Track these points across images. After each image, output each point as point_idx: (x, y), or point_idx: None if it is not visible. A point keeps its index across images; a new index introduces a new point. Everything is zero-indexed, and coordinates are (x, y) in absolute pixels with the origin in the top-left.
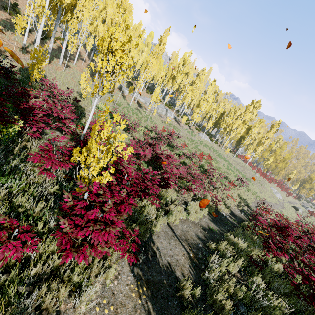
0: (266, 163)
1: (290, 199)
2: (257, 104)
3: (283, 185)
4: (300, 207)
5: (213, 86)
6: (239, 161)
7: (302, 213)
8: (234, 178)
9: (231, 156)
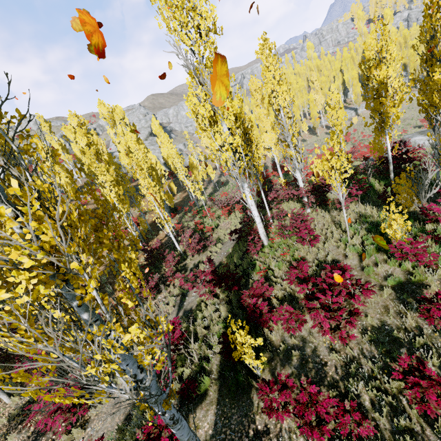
0: None
1: None
2: None
3: None
4: None
5: None
6: None
7: None
8: None
9: None
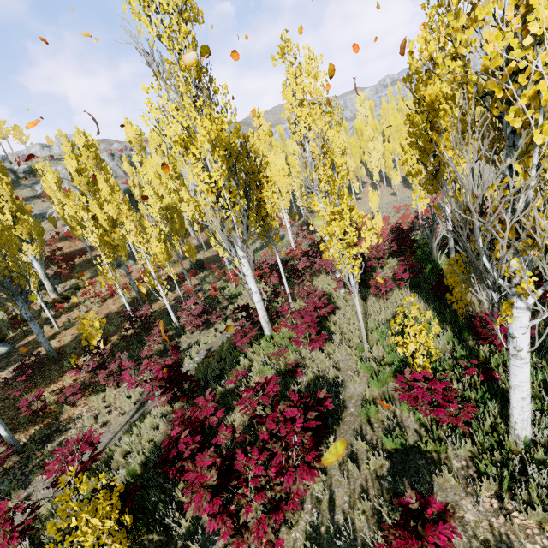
0: None
1: None
2: None
3: None
4: None
5: None
6: None
7: None
8: None
9: None
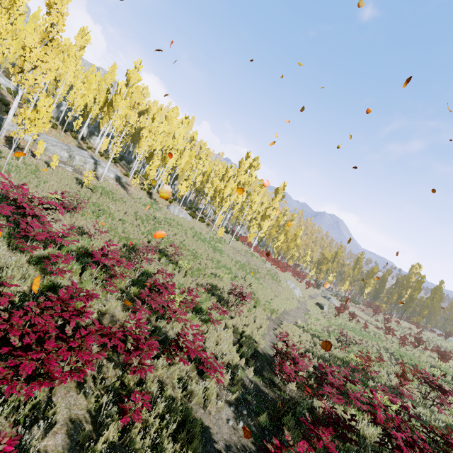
0: (275, 244)
1: (310, 291)
2: (254, 162)
3: (299, 272)
4: (324, 301)
5: (185, 126)
6: (241, 246)
7: (328, 310)
8: (229, 284)
9: (228, 241)
